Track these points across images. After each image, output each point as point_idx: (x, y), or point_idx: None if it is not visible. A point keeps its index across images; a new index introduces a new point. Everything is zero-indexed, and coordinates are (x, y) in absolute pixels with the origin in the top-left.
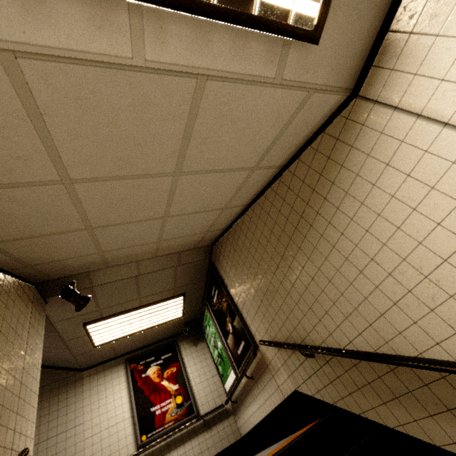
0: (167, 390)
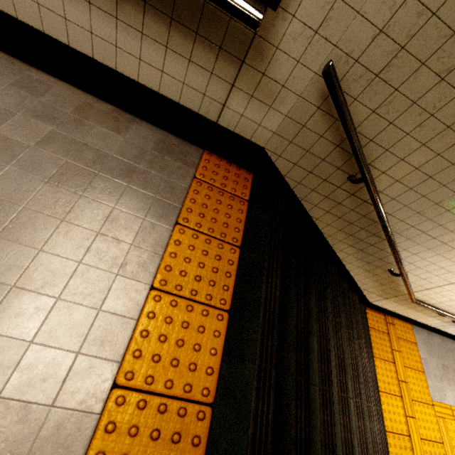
0: None
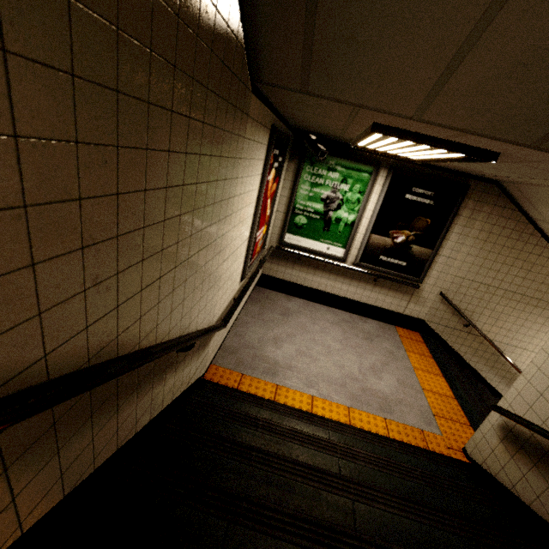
0: (266, 214)
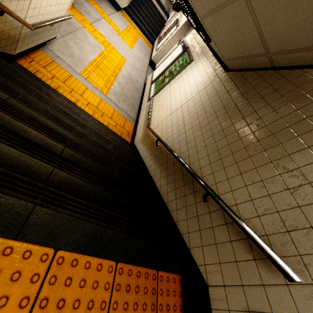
0: None
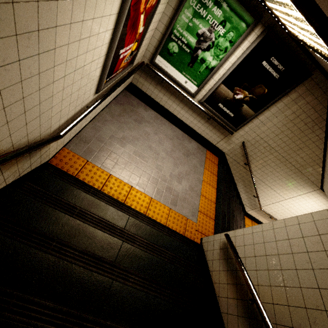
0: (137, 31)
